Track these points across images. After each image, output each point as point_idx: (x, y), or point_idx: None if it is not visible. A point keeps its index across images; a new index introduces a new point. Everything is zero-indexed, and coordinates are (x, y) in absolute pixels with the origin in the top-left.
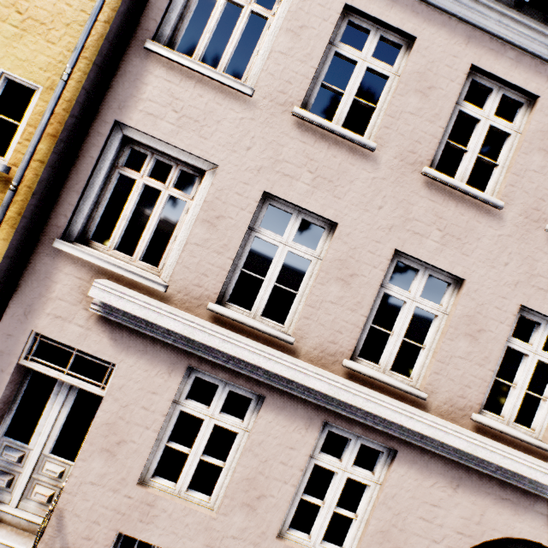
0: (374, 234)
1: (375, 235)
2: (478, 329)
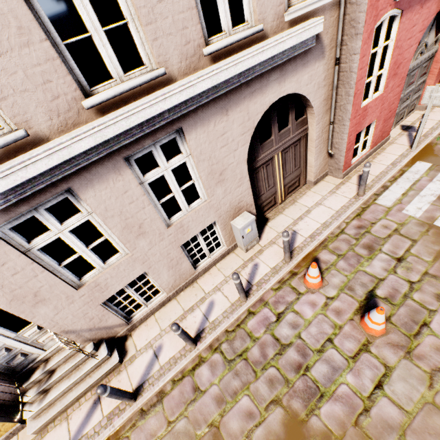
0: None
1: None
2: None
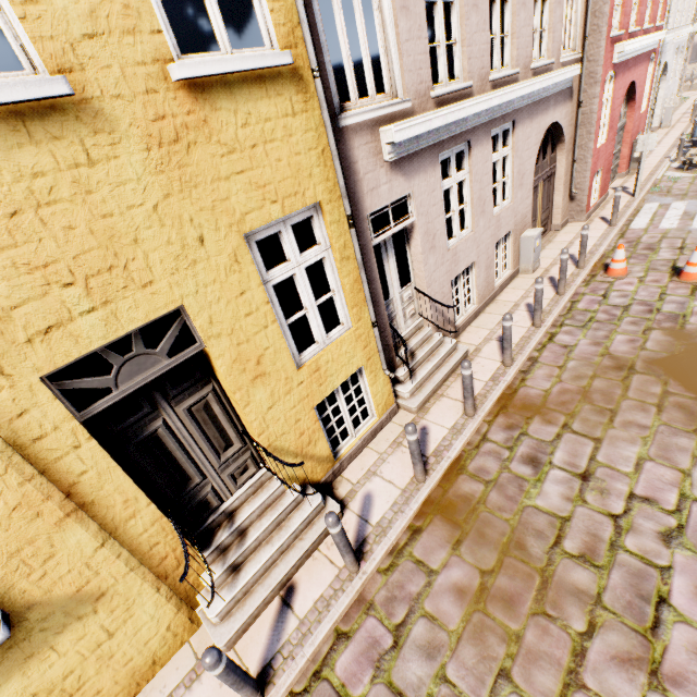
0: None
1: None
2: None
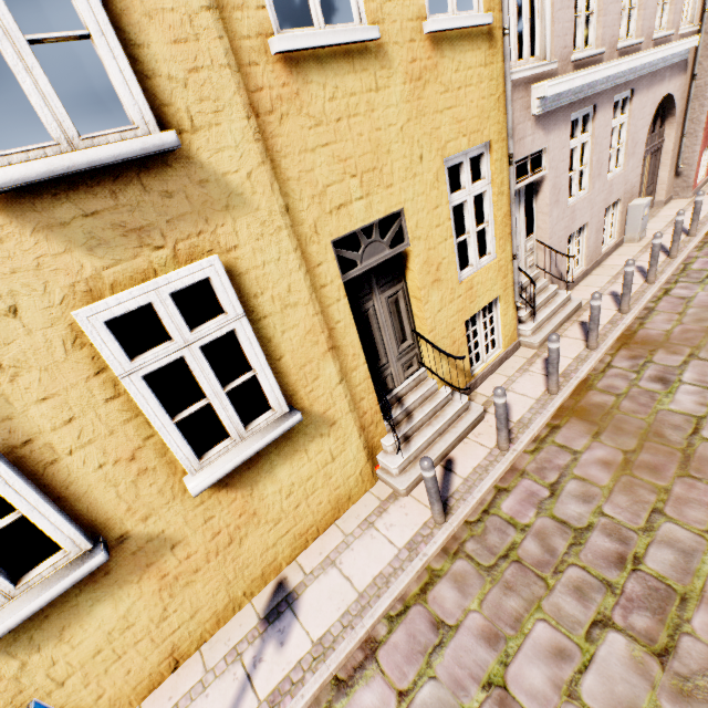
0: None
1: None
2: None
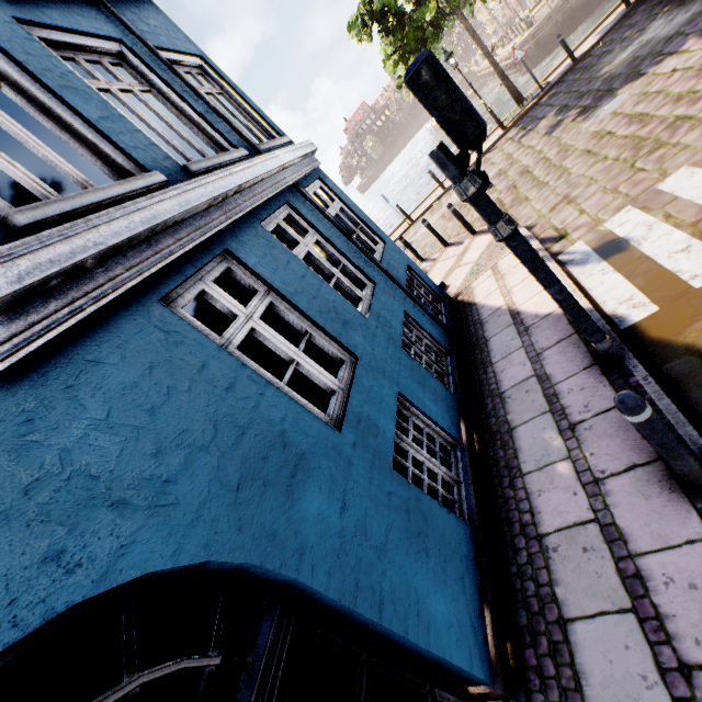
0: None
1: None
2: None
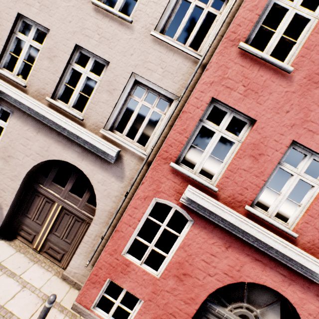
0: (9, 4)
1: (9, 5)
2: (54, 55)
